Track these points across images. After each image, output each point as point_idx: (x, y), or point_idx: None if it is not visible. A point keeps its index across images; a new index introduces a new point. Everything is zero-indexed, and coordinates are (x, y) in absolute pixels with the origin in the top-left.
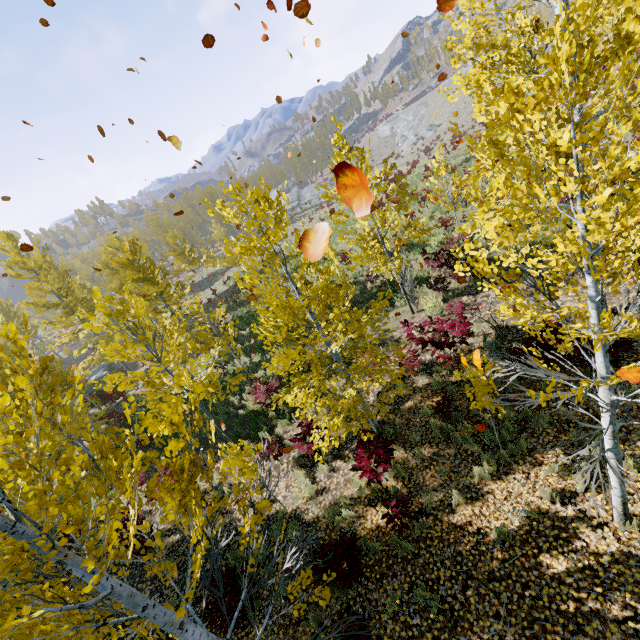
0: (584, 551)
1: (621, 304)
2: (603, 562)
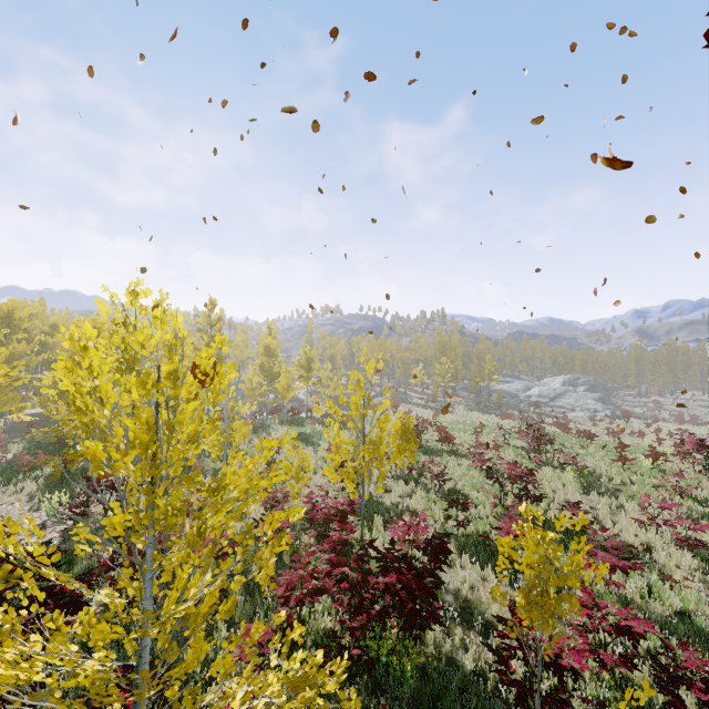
0: None
1: None
2: None
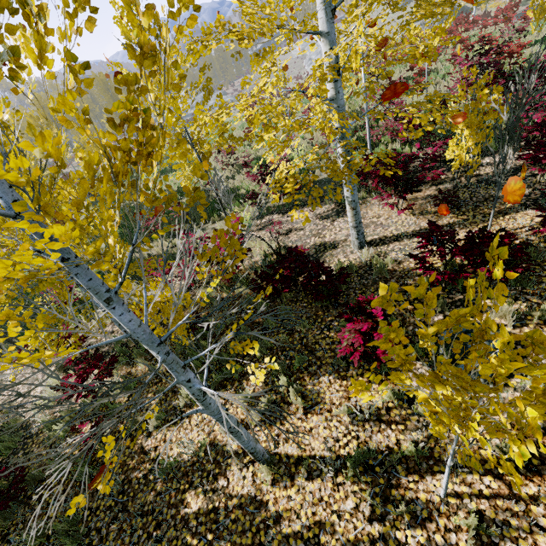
0: (220, 492)
1: (380, 236)
2: (229, 506)
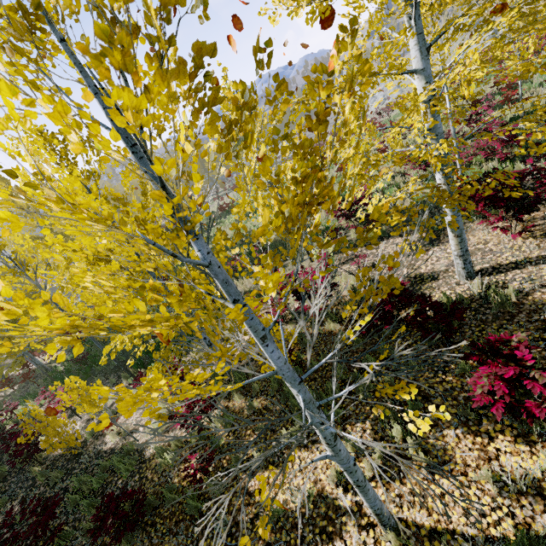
0: None
1: (492, 264)
2: None
